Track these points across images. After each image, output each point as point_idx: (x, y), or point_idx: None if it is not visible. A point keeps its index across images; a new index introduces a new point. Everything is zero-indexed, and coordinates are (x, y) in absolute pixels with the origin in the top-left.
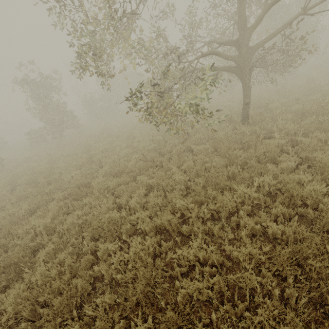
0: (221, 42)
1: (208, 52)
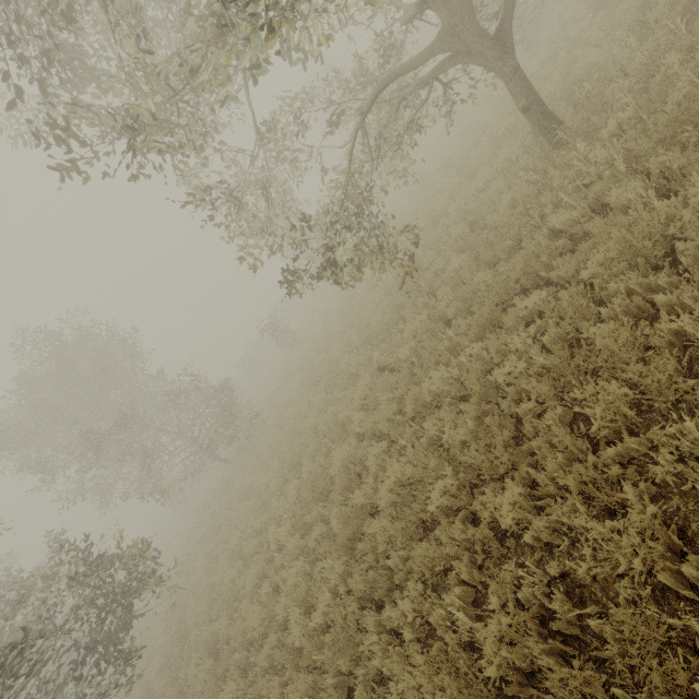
0: (406, 18)
1: (375, 95)
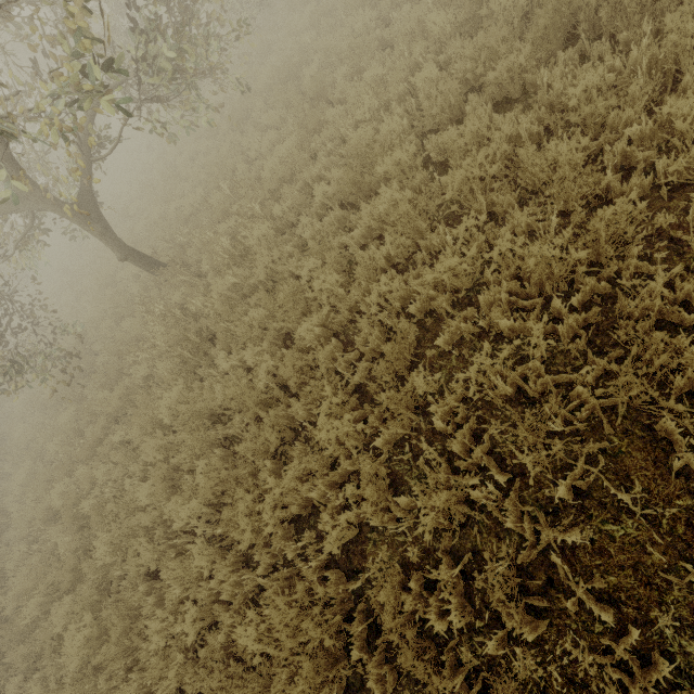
0: None
1: None
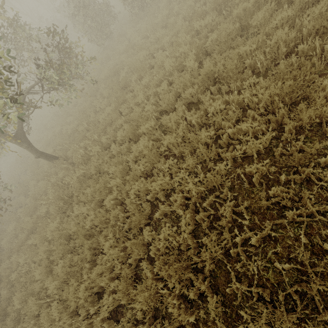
0: None
1: None
